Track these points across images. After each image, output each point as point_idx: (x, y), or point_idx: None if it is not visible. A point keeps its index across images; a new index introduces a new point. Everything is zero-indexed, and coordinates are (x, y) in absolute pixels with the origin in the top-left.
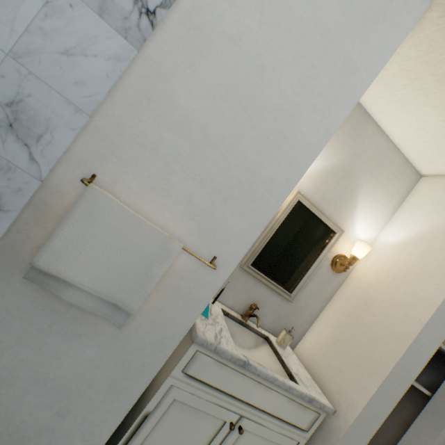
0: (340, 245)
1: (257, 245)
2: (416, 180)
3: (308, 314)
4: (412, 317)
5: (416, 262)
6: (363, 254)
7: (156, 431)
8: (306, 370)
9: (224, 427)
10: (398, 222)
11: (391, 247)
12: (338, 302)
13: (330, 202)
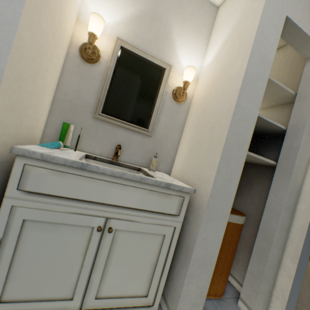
0: (174, 80)
1: (100, 93)
2: (215, 12)
3: (170, 144)
4: (231, 92)
5: (226, 58)
6: (190, 76)
7: (20, 257)
8: (175, 179)
9: (94, 233)
10: (211, 47)
11: (211, 64)
12: (189, 124)
13: (151, 44)
